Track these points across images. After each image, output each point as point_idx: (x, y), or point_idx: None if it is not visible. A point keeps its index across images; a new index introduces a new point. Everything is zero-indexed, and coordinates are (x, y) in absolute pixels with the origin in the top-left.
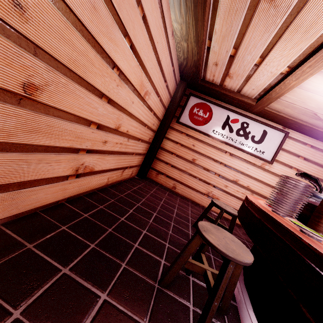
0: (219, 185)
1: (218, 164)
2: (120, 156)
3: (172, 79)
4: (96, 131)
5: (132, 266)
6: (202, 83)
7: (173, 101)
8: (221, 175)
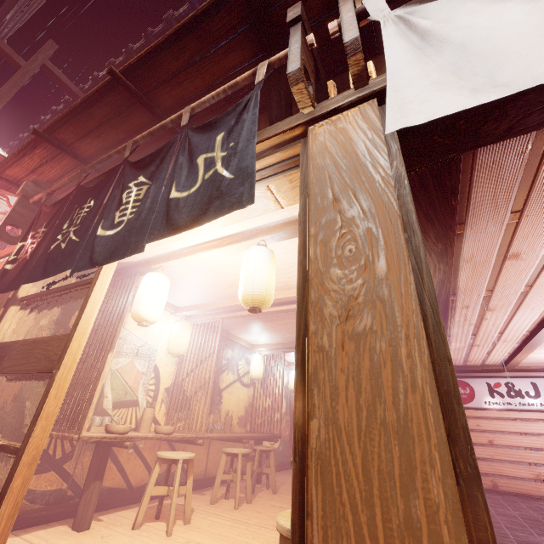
0: (540, 461)
1: (519, 435)
2: None
3: None
4: None
5: (531, 524)
6: None
7: None
8: (532, 447)
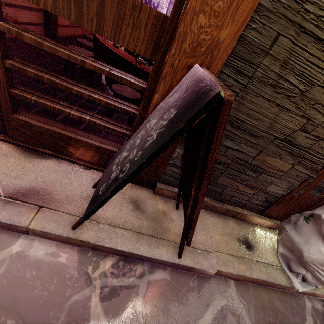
0: None
1: None
2: None
3: None
4: None
5: None
6: None
7: None
8: None
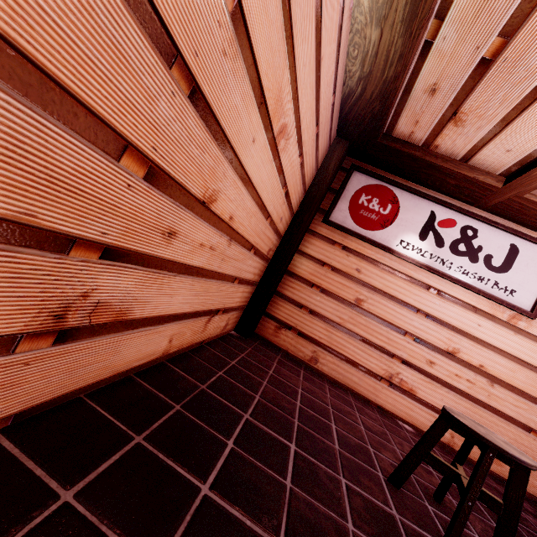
0: (415, 359)
1: (413, 312)
2: (206, 281)
3: (327, 127)
4: (143, 189)
5: None
6: (385, 140)
7: (320, 176)
8: (419, 337)
